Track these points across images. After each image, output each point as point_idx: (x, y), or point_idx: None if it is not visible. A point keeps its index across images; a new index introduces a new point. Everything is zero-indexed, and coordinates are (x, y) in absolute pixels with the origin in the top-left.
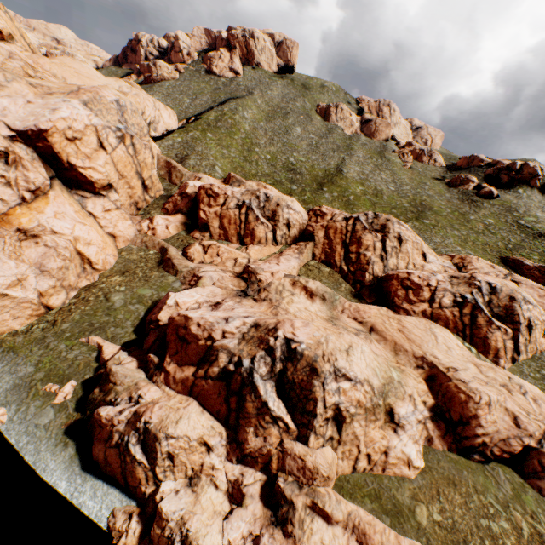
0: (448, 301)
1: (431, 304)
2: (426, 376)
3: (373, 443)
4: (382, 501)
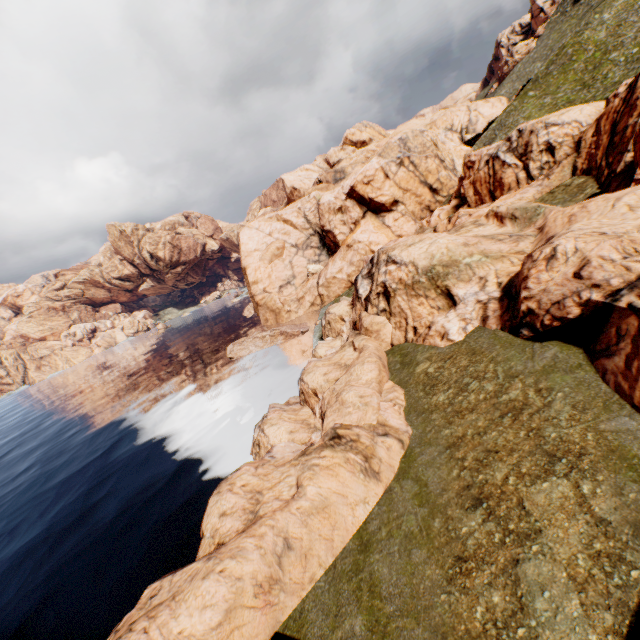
0: None
1: None
2: None
3: (420, 319)
4: (405, 358)
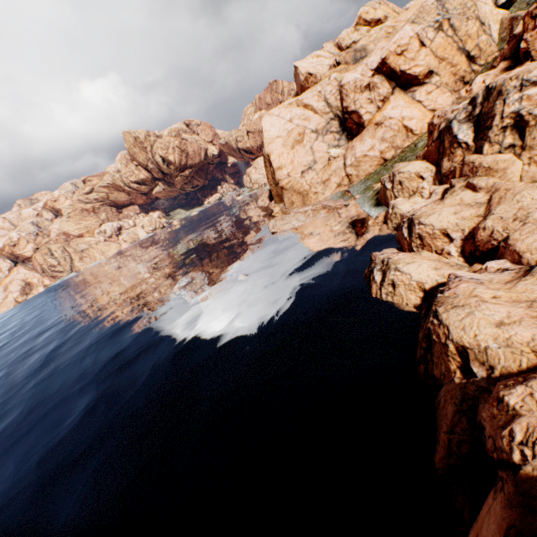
0: None
1: None
2: None
3: None
4: None
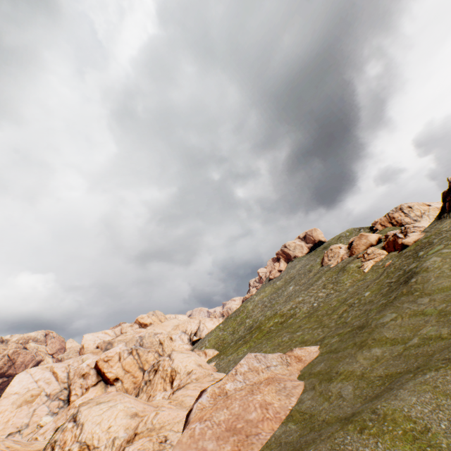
0: None
1: None
2: None
3: None
4: None
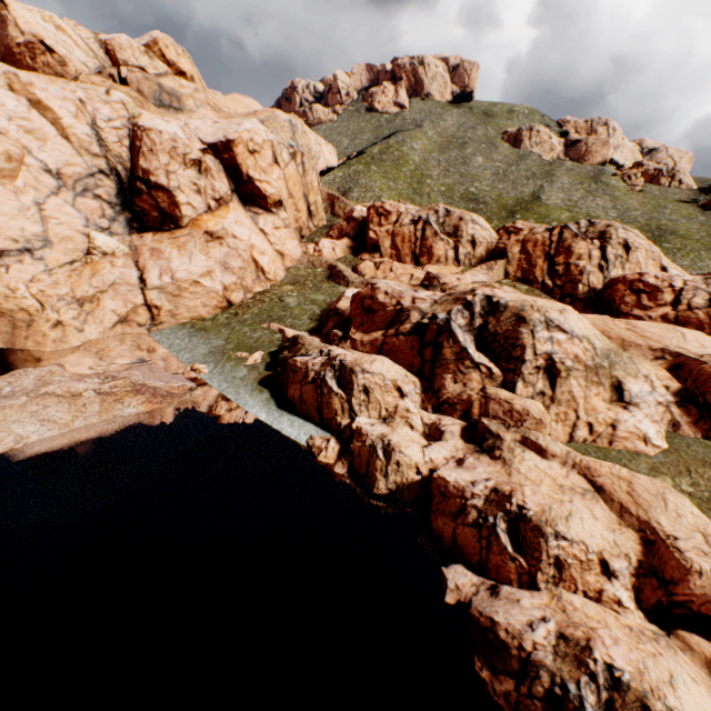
0: (701, 301)
1: (675, 306)
2: (668, 366)
3: (595, 413)
4: None
